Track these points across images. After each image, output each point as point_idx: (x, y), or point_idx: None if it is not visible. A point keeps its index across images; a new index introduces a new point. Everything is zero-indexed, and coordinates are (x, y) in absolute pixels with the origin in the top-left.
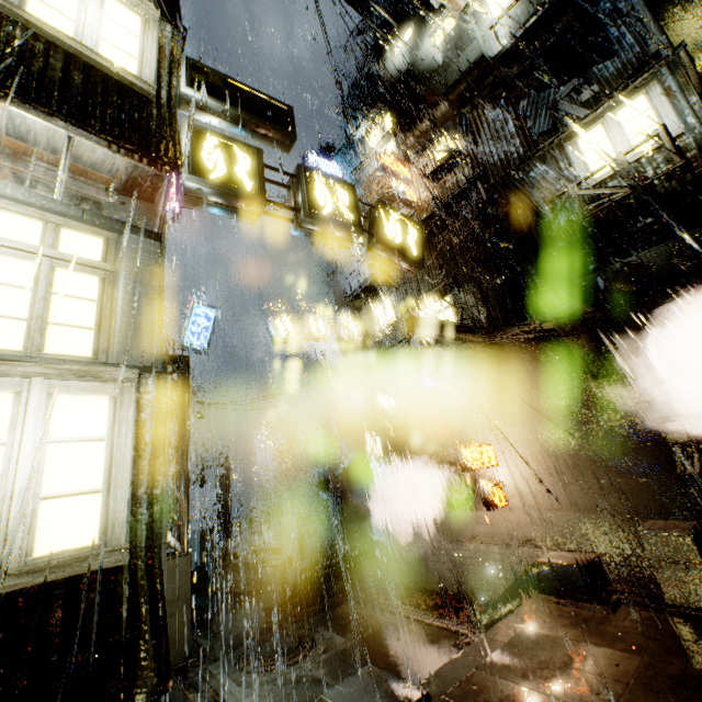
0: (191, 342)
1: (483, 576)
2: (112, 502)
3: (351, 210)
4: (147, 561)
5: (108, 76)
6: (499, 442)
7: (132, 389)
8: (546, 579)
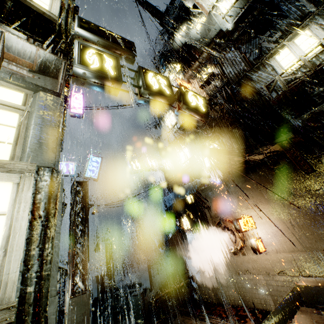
0: (89, 175)
1: (256, 294)
2: (6, 265)
3: (168, 88)
4: (34, 315)
5: (29, 7)
6: (255, 215)
7: (31, 178)
8: (306, 297)
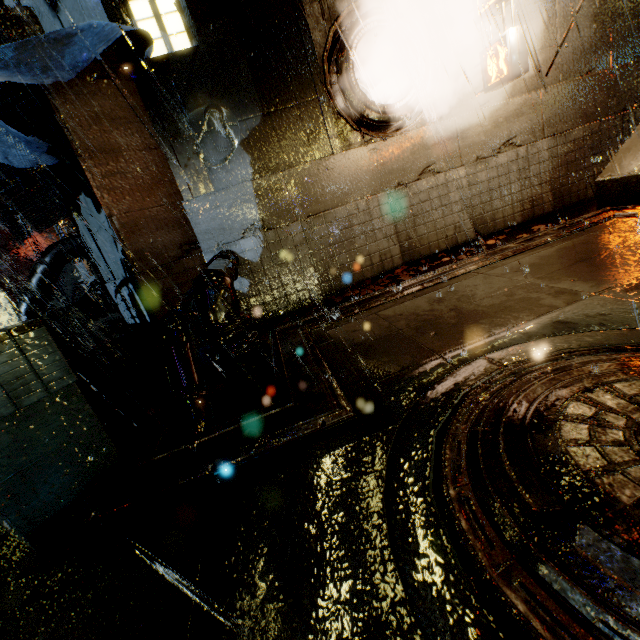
0: None
1: (440, 221)
2: None
3: None
4: None
5: None
6: None
7: None
8: None
